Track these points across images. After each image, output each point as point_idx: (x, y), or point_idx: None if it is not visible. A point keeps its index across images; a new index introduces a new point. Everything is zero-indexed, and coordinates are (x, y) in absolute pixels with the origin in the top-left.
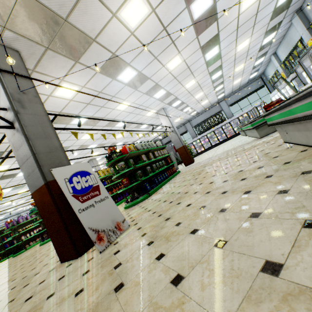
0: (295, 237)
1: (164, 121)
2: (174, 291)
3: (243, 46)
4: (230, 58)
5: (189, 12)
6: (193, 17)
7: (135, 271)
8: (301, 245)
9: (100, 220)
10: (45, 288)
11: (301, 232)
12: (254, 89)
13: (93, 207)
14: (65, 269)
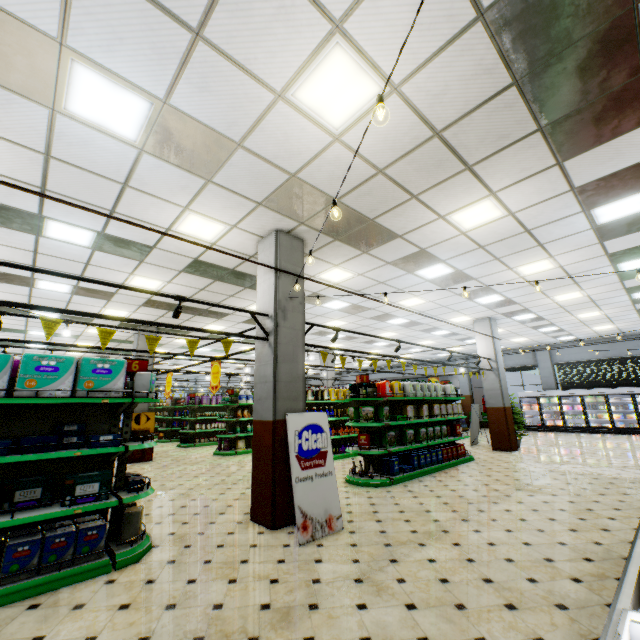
0: None
1: (481, 342)
2: None
3: None
4: None
5: (588, 216)
6: (597, 221)
7: (332, 601)
8: None
9: (313, 502)
10: (237, 545)
11: None
12: None
13: (311, 480)
14: (257, 536)
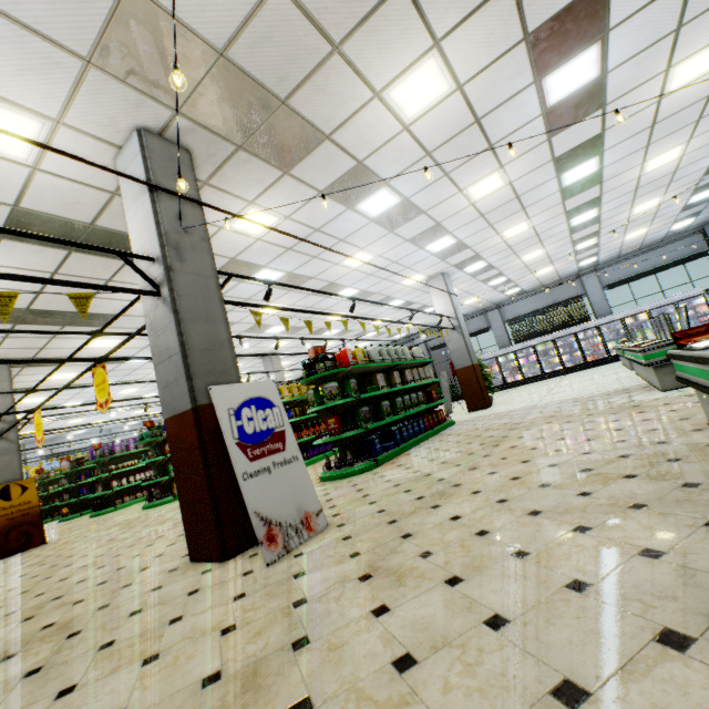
0: (632, 653)
1: (439, 301)
2: (395, 679)
3: (663, 160)
4: (624, 184)
5: (539, 92)
6: (547, 100)
7: (331, 623)
8: (635, 671)
9: (277, 501)
10: (164, 602)
11: (647, 648)
12: (679, 257)
13: (268, 473)
14: (200, 578)
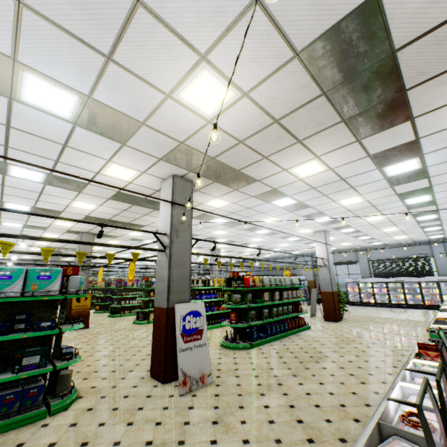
0: None
1: (318, 247)
2: None
3: None
4: None
5: (381, 171)
6: (387, 174)
7: (194, 438)
8: None
9: (191, 365)
10: (137, 396)
11: None
12: None
13: (191, 350)
14: (152, 388)
